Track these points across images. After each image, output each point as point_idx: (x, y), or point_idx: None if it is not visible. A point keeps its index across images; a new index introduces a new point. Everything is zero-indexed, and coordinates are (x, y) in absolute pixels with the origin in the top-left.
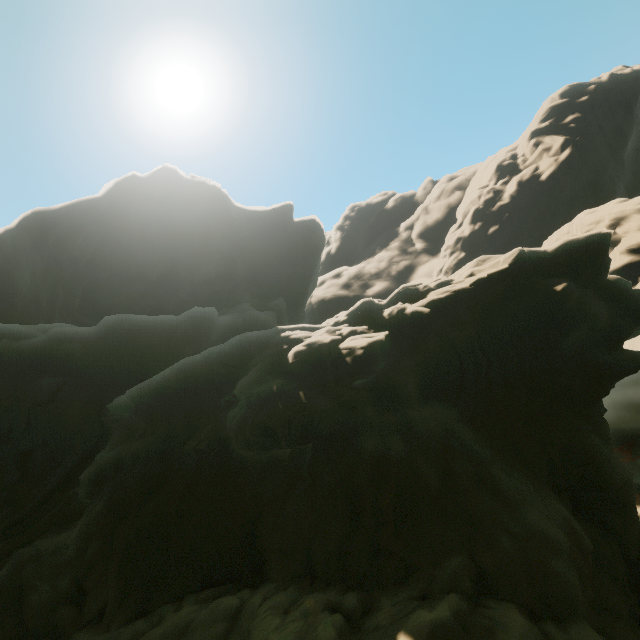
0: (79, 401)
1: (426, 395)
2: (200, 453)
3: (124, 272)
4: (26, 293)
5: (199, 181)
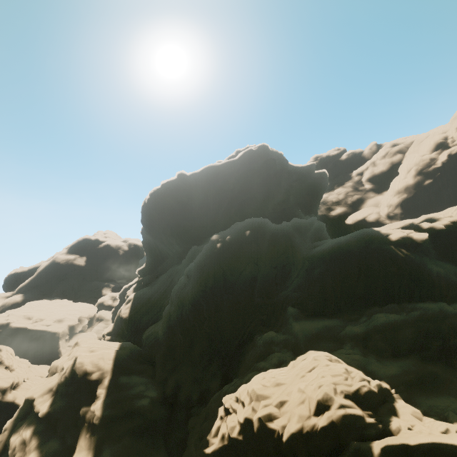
0: (298, 248)
1: (437, 258)
2: (359, 268)
3: (251, 197)
4: (201, 203)
5: (275, 151)
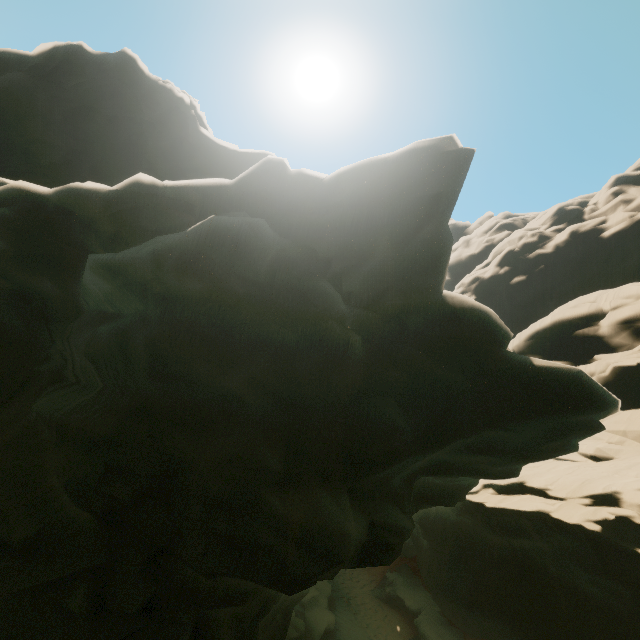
0: None
1: None
2: None
3: (5, 140)
4: None
5: (164, 86)
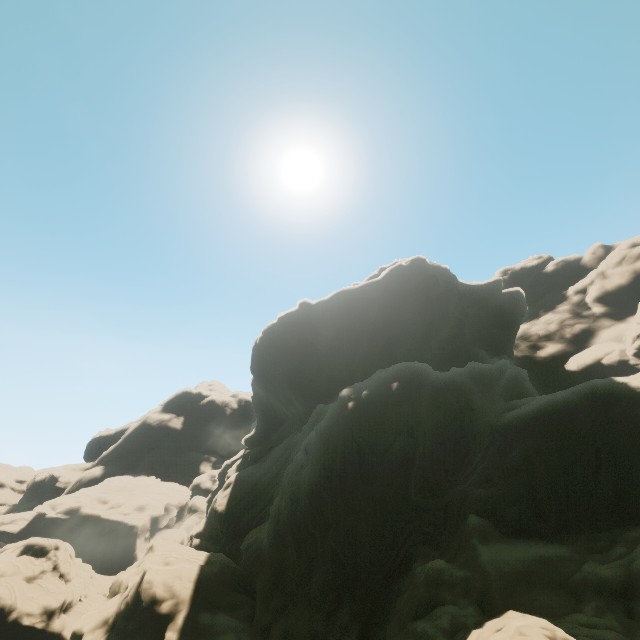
0: (481, 411)
1: None
2: (595, 449)
3: (402, 331)
4: (330, 342)
5: (436, 265)
